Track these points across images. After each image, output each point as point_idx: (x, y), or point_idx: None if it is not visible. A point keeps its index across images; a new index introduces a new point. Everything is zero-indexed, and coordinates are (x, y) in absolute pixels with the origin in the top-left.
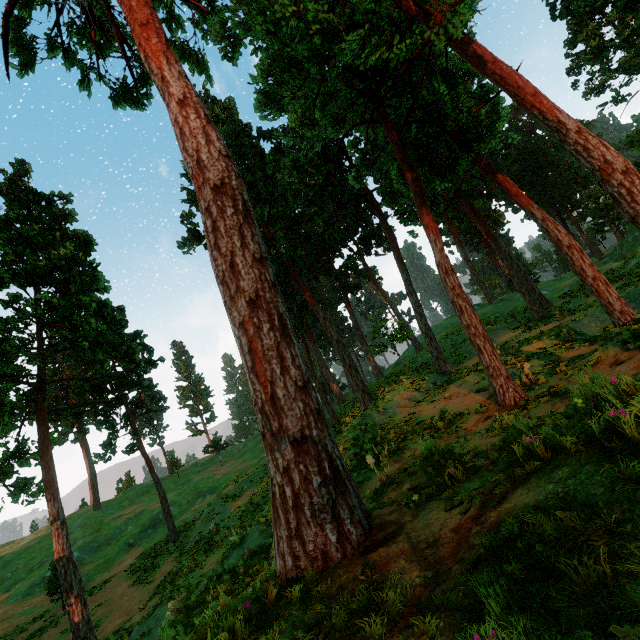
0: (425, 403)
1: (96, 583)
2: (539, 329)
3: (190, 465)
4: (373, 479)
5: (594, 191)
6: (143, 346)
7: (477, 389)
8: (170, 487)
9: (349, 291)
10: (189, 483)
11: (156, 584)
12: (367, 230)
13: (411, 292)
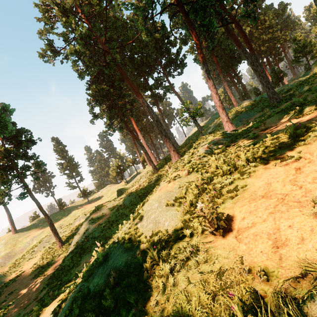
0: (241, 139)
1: (12, 277)
2: (284, 105)
3: (71, 205)
4: (251, 185)
5: (297, 36)
6: (23, 130)
7: (297, 116)
8: (59, 217)
9: (158, 99)
10: (70, 214)
11: (48, 277)
12: (168, 59)
13: (210, 78)
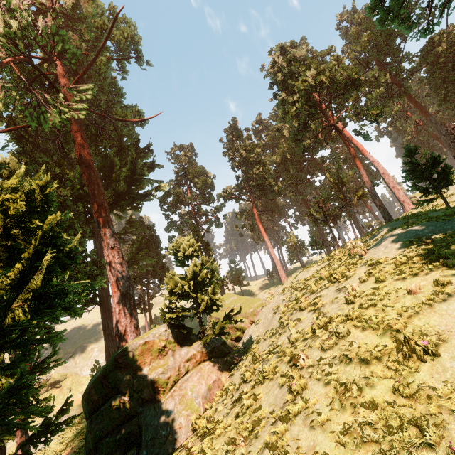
0: None
1: None
2: None
3: None
4: None
5: None
6: None
7: None
8: None
9: None
10: None
11: None
12: None
13: None
